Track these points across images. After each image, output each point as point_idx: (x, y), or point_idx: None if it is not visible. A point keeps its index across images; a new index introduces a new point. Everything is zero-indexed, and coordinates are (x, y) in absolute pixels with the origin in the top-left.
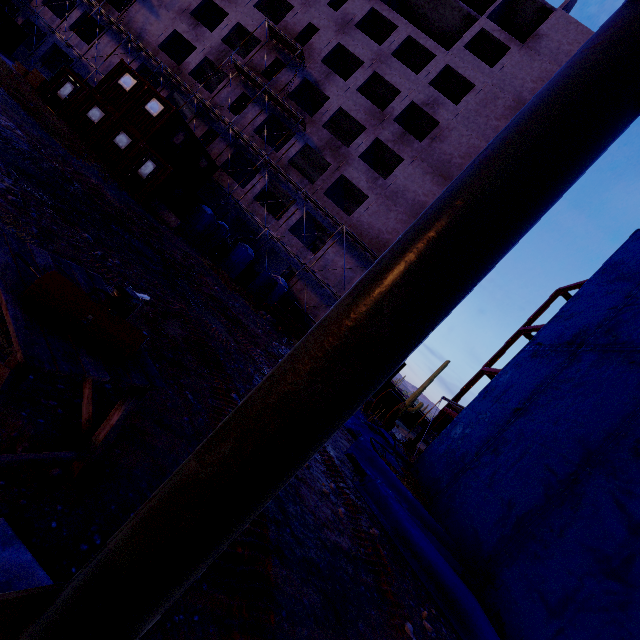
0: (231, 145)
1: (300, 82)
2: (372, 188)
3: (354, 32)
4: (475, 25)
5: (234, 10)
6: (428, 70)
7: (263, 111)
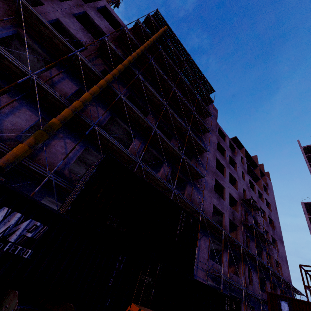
0: (256, 271)
1: (252, 219)
2: (279, 259)
3: (251, 190)
4: (262, 182)
5: (225, 185)
6: (264, 201)
7: (253, 241)
